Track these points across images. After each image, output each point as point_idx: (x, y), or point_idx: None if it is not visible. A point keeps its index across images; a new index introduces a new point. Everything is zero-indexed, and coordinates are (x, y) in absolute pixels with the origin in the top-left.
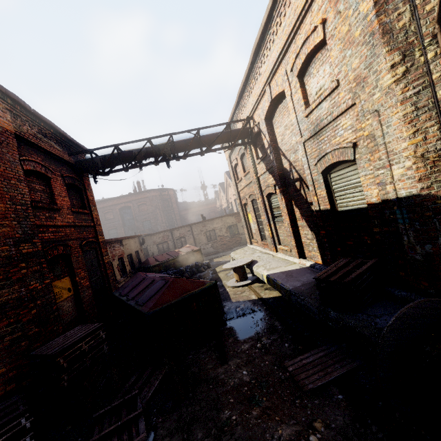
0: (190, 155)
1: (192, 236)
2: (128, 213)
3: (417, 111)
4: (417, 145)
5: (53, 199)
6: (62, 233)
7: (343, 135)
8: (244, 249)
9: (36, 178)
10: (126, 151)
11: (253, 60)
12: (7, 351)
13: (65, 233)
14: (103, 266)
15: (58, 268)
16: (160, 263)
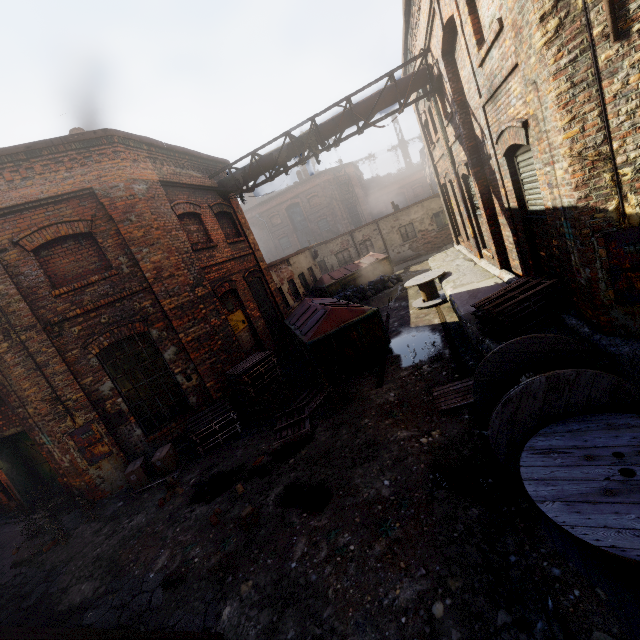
0: (343, 140)
1: (380, 236)
2: (297, 212)
3: (573, 88)
4: (573, 140)
5: (208, 236)
6: (224, 270)
7: (516, 106)
8: (446, 252)
9: (188, 219)
10: (265, 156)
11: None
12: (210, 371)
13: (227, 269)
14: (270, 294)
15: (229, 303)
16: (337, 281)
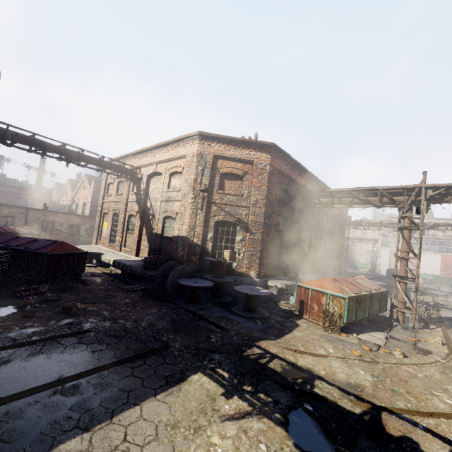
0: (89, 168)
1: (25, 219)
2: None
3: (193, 213)
4: (190, 222)
5: None
6: None
7: (175, 208)
8: (89, 246)
9: None
10: (39, 140)
11: (154, 147)
12: None
13: None
14: None
15: None
16: None
